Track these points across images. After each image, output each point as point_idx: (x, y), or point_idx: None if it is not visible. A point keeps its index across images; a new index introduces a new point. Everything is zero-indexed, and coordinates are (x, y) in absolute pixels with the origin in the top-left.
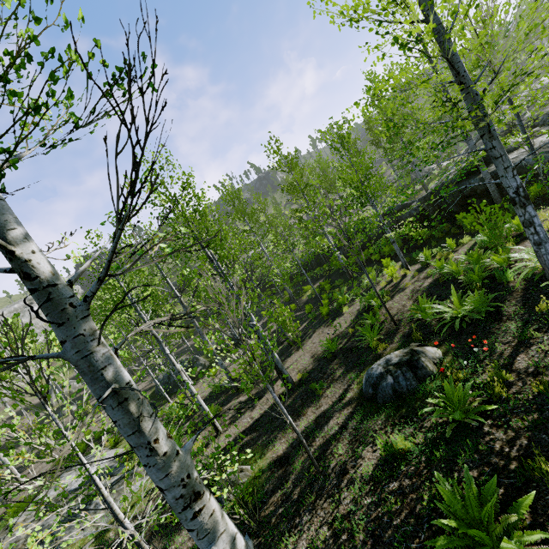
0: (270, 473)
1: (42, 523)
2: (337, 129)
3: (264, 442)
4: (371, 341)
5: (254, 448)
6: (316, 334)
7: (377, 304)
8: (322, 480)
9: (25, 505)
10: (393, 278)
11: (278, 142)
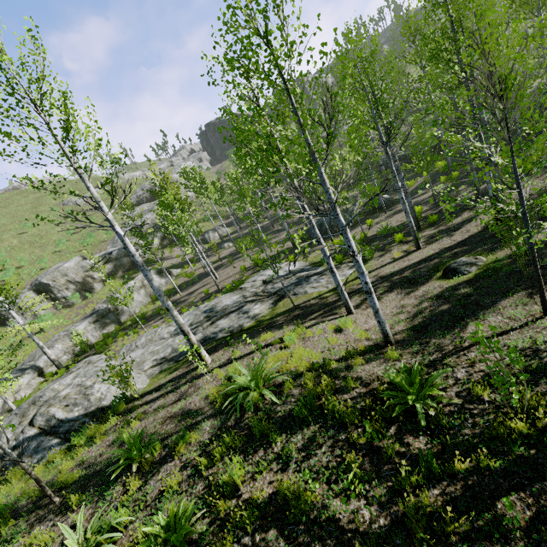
0: (512, 260)
1: (271, 287)
2: None
3: (487, 248)
4: None
5: (474, 252)
6: None
7: None
8: None
9: (238, 284)
10: None
11: None
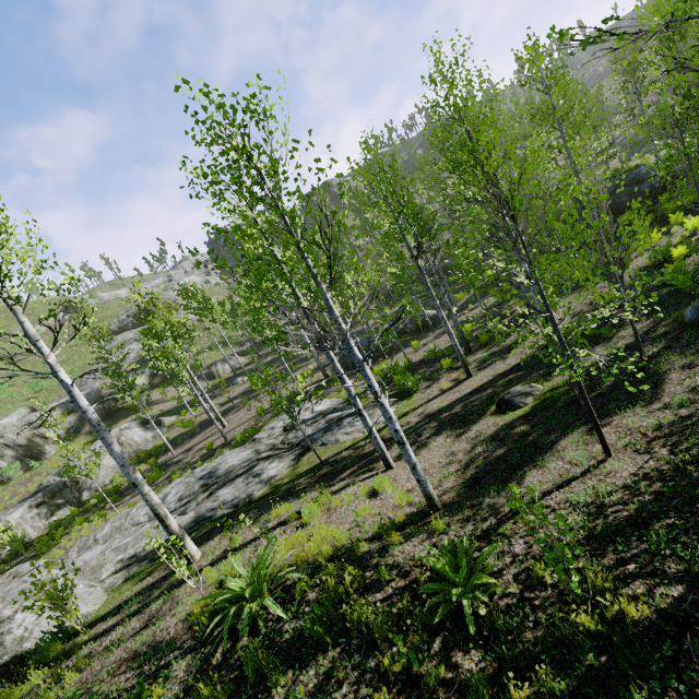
0: (570, 387)
1: (293, 435)
2: (668, 4)
3: (543, 373)
4: (686, 283)
5: (529, 379)
6: (570, 299)
7: (681, 254)
8: (656, 377)
9: (252, 433)
10: (698, 230)
11: (537, 45)
